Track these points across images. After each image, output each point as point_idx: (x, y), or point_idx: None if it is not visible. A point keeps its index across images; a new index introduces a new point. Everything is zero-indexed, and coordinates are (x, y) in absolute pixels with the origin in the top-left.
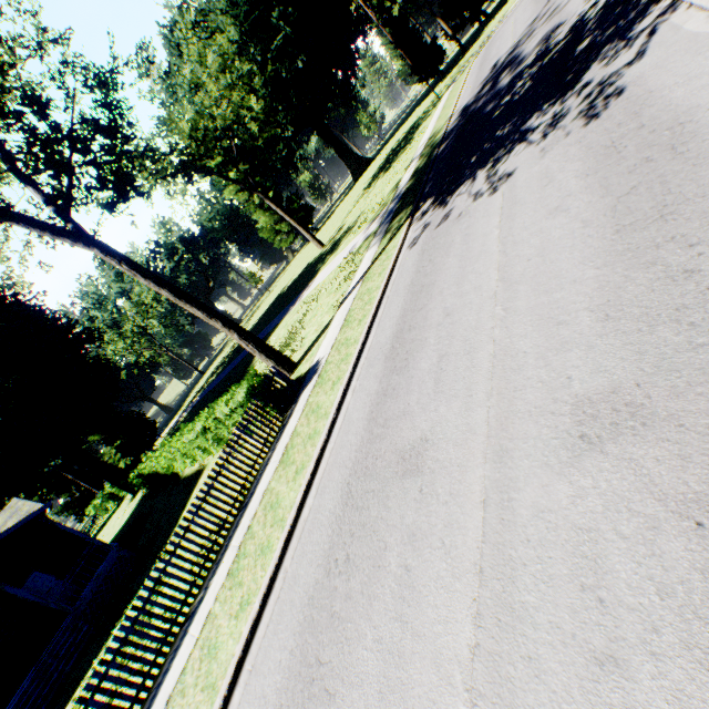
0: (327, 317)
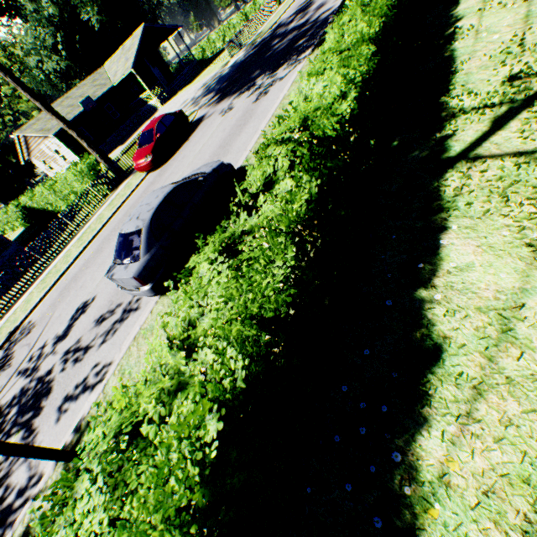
0: None
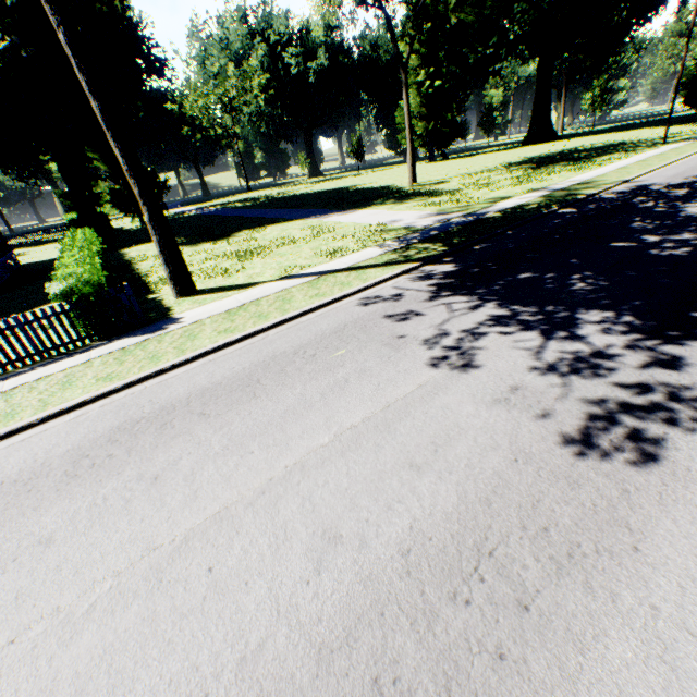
0: (270, 274)
